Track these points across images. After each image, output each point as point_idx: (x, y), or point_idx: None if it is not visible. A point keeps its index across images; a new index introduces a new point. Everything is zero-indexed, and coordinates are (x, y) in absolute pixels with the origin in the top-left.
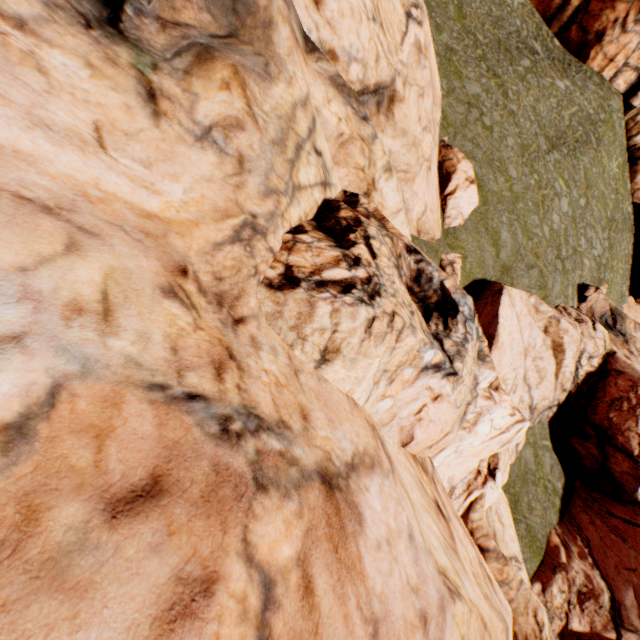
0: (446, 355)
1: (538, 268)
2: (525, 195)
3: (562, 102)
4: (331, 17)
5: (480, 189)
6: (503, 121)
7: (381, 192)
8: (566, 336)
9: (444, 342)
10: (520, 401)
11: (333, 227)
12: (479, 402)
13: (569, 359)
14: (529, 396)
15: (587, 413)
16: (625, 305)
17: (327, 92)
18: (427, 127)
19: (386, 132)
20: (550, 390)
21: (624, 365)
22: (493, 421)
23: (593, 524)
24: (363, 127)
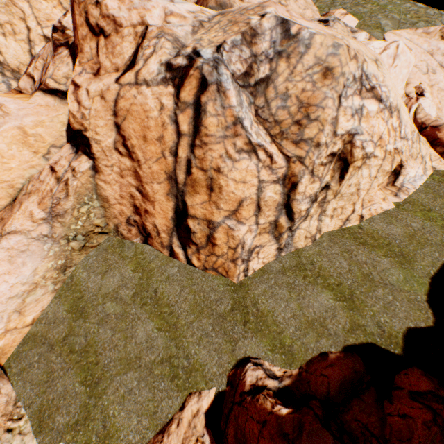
0: None
1: (423, 21)
2: (392, 1)
3: None
4: (248, 1)
5: (355, 15)
6: None
7: None
8: None
9: None
10: None
11: None
12: None
13: None
14: None
15: None
16: None
17: None
18: (305, 9)
19: None
20: None
21: None
22: (374, 47)
23: None
24: None
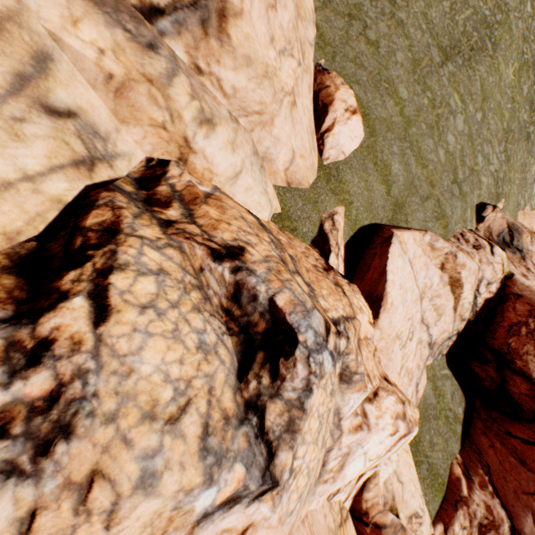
0: (266, 442)
1: (434, 198)
2: (418, 118)
3: (456, 4)
4: None
5: (365, 118)
6: (391, 33)
7: (204, 154)
8: (464, 271)
9: (268, 410)
10: (418, 343)
11: (56, 253)
12: (345, 440)
13: (467, 291)
14: (428, 334)
15: (486, 338)
16: (520, 213)
17: (71, 6)
18: (286, 49)
19: (223, 62)
20: (449, 323)
21: (522, 287)
22: (368, 452)
23: (493, 447)
24: (149, 60)
